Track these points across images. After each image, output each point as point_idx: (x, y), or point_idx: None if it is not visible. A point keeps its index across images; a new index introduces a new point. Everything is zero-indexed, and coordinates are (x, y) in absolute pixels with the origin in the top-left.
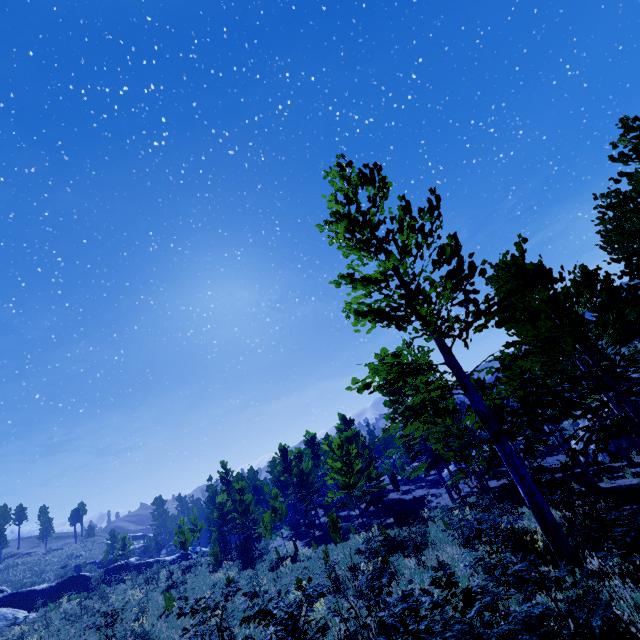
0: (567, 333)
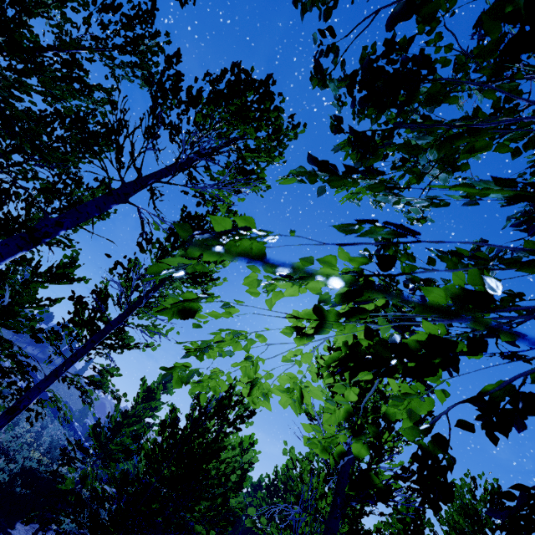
0: None
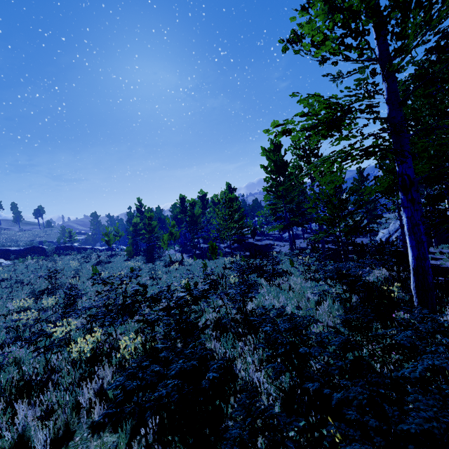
0: None
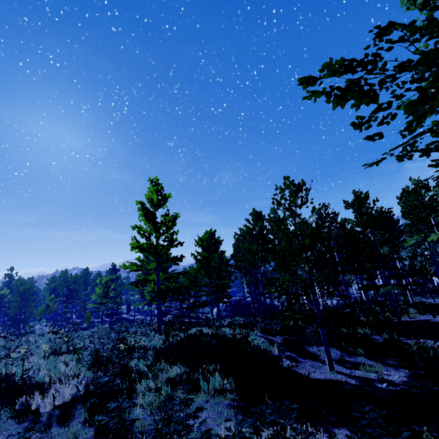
0: (203, 270)
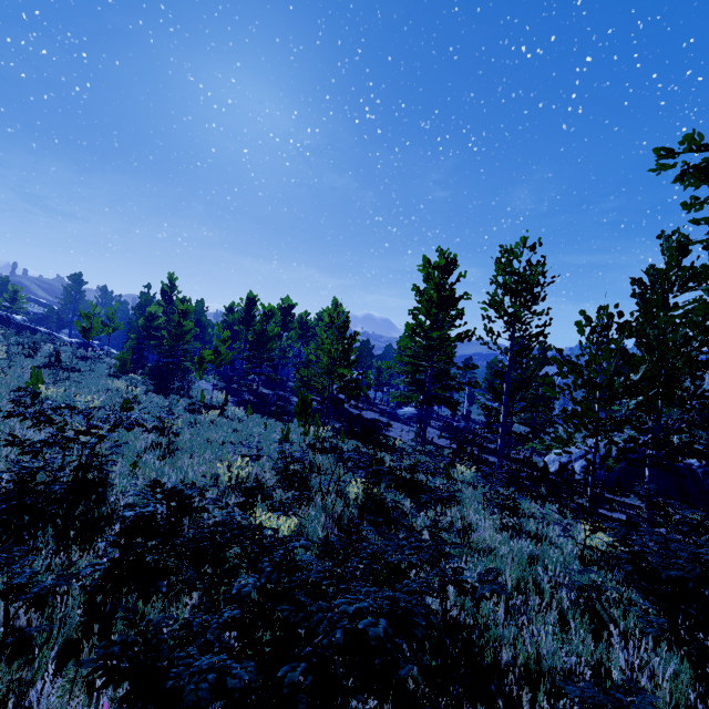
0: None
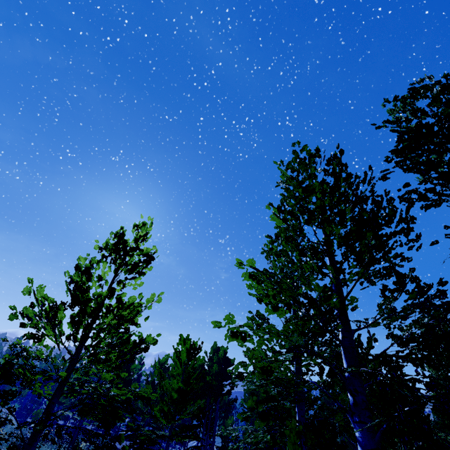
0: None
